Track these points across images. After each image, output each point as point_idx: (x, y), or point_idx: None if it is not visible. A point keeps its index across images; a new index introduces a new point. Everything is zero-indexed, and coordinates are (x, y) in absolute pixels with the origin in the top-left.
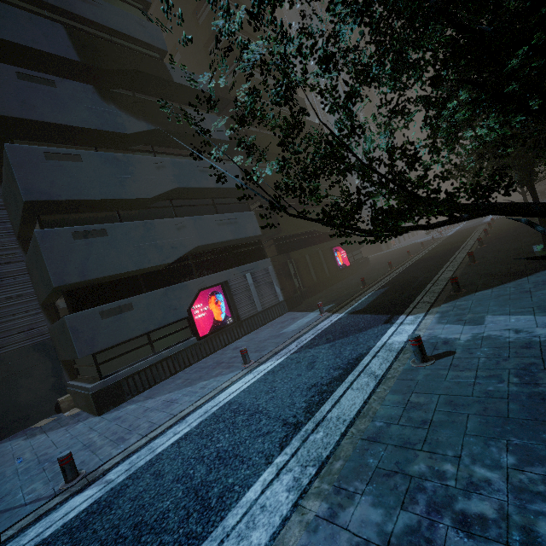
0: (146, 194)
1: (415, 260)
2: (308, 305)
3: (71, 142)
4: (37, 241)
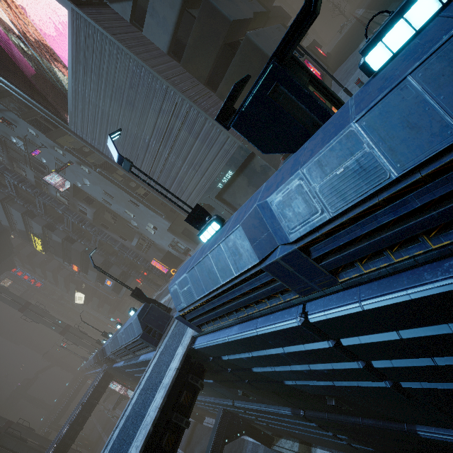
0: (250, 16)
1: (375, 11)
2: (343, 61)
3: (199, 4)
4: (249, 40)
